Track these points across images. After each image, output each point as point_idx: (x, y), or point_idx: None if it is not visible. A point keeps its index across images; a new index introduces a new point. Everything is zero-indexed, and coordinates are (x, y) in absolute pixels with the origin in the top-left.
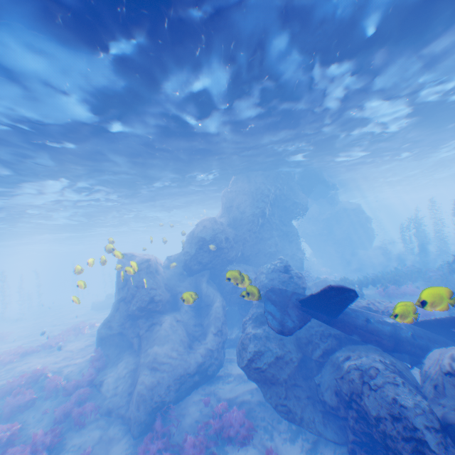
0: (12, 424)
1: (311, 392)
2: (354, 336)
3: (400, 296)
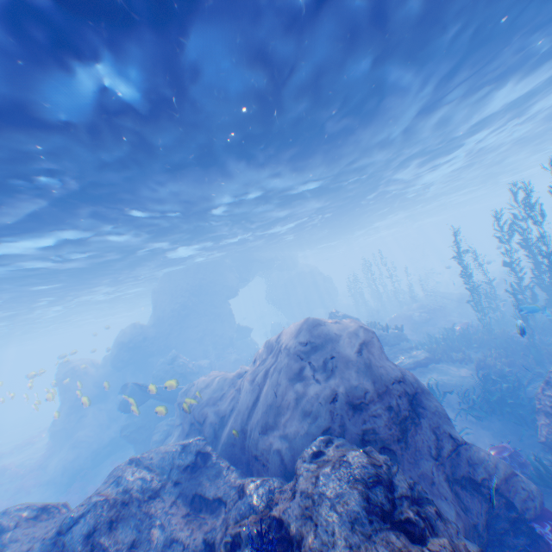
0: None
1: None
2: None
3: None
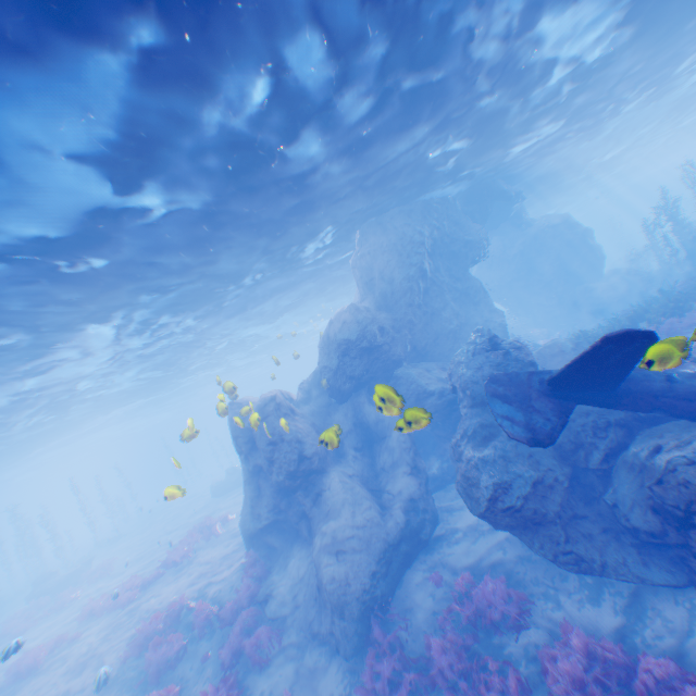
0: (166, 688)
1: (605, 520)
2: (656, 412)
3: (690, 330)
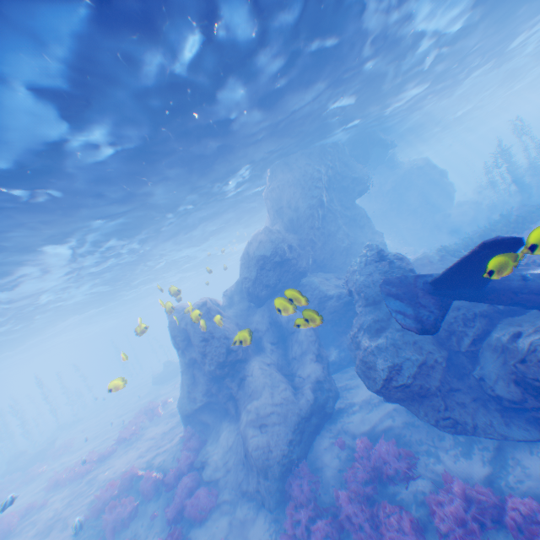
0: None
1: (474, 391)
2: (514, 305)
3: None
